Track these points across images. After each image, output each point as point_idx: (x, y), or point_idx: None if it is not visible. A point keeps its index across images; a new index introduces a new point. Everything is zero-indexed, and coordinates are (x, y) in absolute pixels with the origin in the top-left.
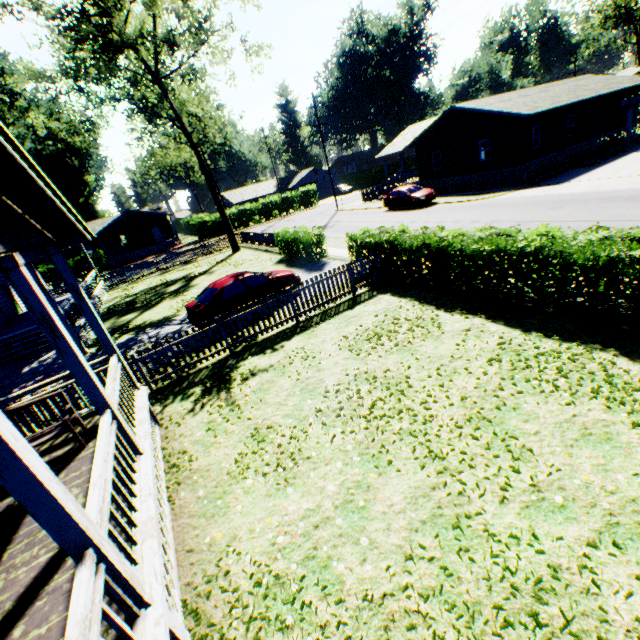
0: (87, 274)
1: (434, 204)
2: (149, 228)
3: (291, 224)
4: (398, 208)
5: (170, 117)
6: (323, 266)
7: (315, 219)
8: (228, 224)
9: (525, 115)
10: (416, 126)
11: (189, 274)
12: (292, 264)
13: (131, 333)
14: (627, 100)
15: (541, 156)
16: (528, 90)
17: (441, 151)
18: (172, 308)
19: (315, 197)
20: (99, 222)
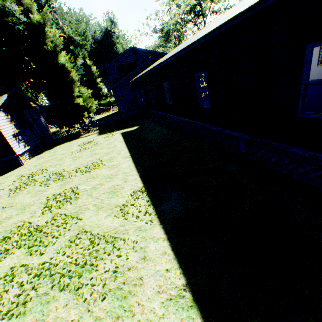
0: None
1: None
2: None
3: None
4: None
5: None
6: None
7: None
8: None
9: None
10: None
11: None
12: None
13: None
14: None
15: None
16: None
17: None
18: None
19: None
20: None
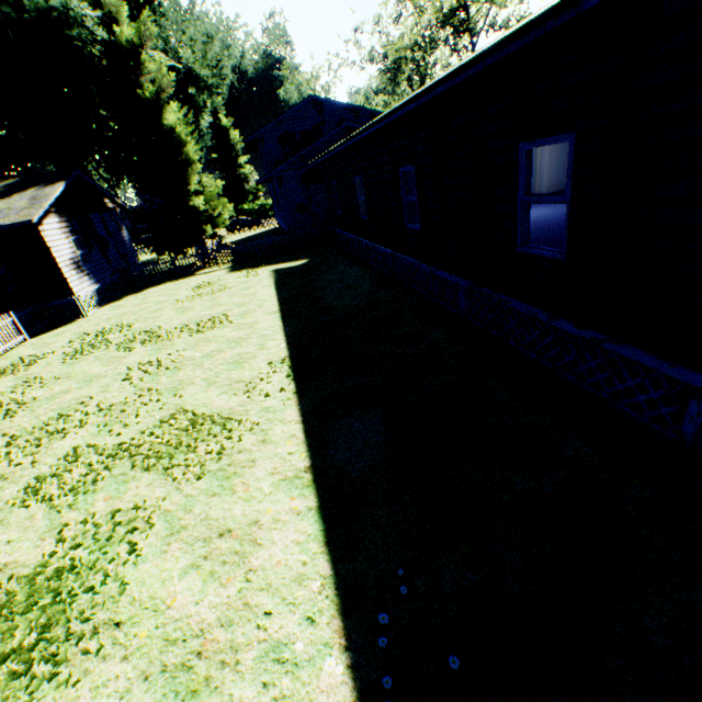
0: None
1: None
2: None
3: None
4: None
5: None
6: None
7: None
8: None
9: None
10: None
11: None
12: None
13: None
14: None
15: None
16: None
17: None
18: None
19: None
20: None
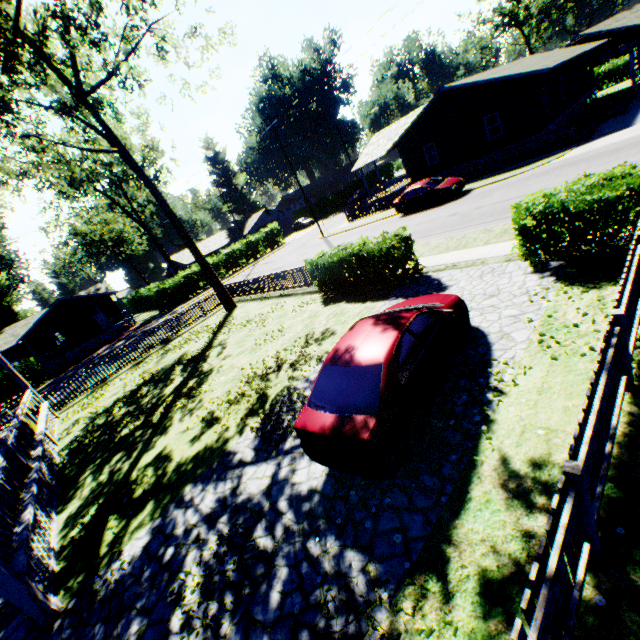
0: (16, 394)
1: (466, 192)
2: (90, 315)
3: (276, 264)
4: (415, 210)
5: (108, 149)
6: (433, 282)
7: (305, 251)
8: (214, 276)
9: (544, 70)
10: (384, 132)
11: (182, 355)
12: (360, 296)
13: (148, 511)
14: (623, 46)
15: (552, 121)
16: (498, 68)
17: (435, 142)
18: (203, 423)
19: (280, 235)
20: (21, 324)
